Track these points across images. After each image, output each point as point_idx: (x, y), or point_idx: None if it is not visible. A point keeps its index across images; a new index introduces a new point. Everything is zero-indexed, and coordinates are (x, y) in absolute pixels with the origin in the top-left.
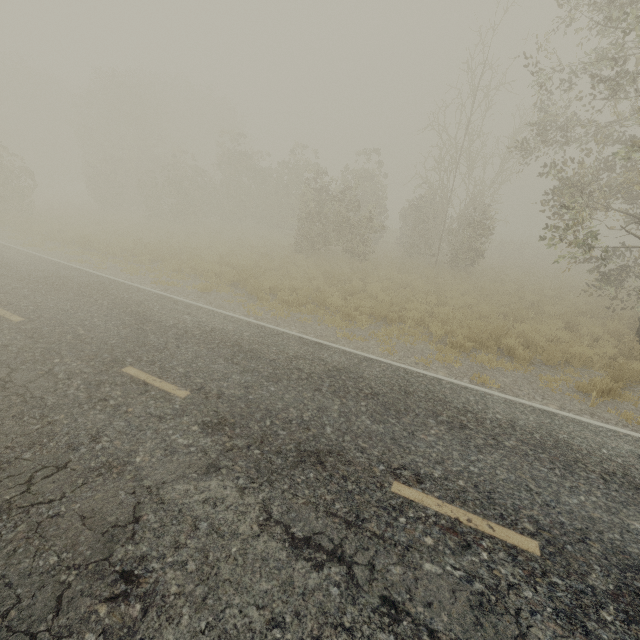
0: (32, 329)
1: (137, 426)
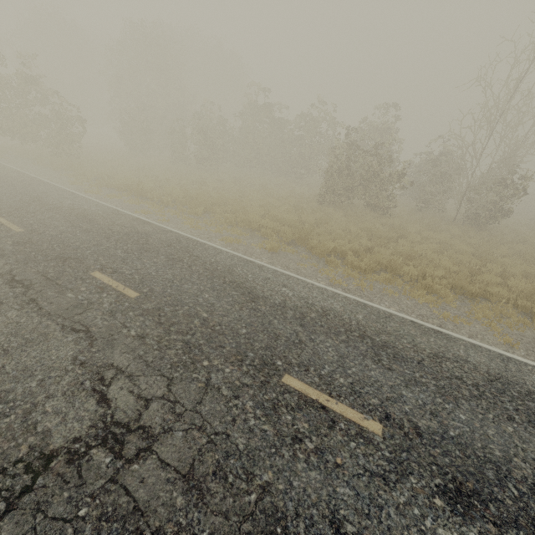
0: (154, 310)
1: (369, 497)
